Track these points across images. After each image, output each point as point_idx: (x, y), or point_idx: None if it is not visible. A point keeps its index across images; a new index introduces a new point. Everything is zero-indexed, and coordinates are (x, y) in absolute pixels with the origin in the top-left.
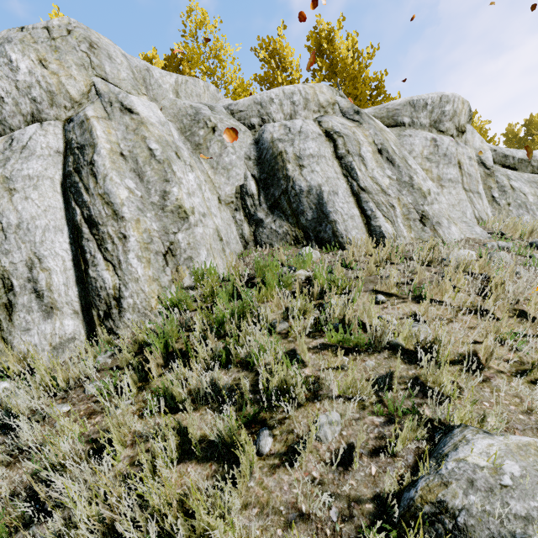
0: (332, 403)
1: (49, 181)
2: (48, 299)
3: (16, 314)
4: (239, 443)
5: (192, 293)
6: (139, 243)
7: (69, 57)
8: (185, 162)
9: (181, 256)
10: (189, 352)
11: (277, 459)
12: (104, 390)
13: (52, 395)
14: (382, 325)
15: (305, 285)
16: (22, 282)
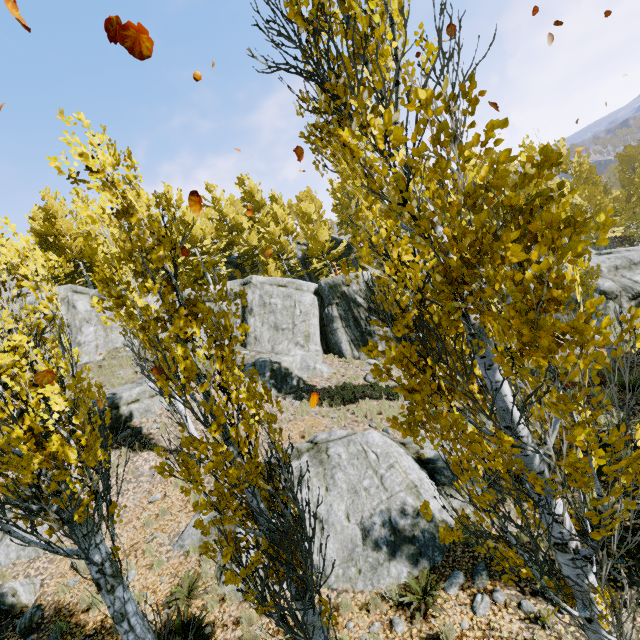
0: None
1: None
2: None
3: None
4: None
5: None
6: None
7: None
8: None
9: None
10: None
11: None
12: None
13: None
14: None
15: None
16: None
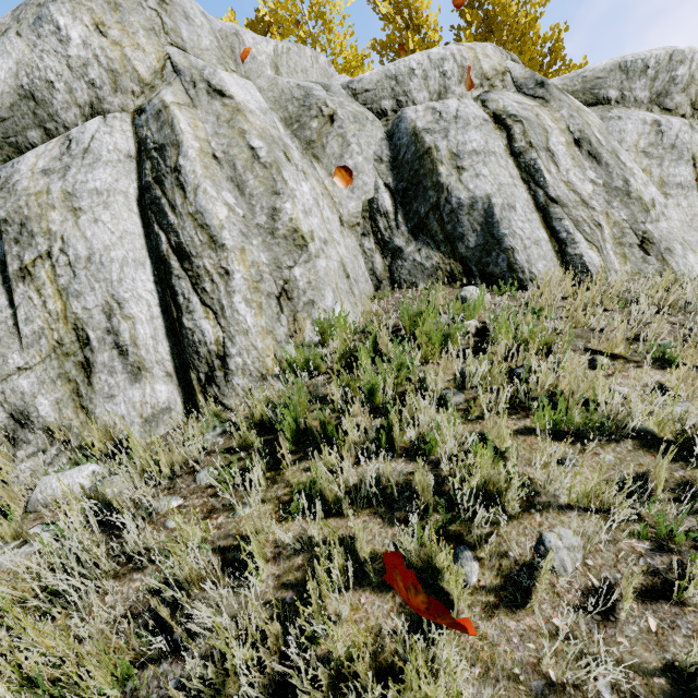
0: (560, 516)
1: (122, 197)
2: (134, 357)
3: (96, 376)
4: (437, 570)
5: (315, 351)
6: (246, 281)
7: (134, 18)
8: (296, 167)
9: (299, 300)
10: (330, 433)
11: (492, 595)
12: (229, 483)
13: (154, 483)
14: (624, 402)
15: (477, 341)
16: (100, 333)
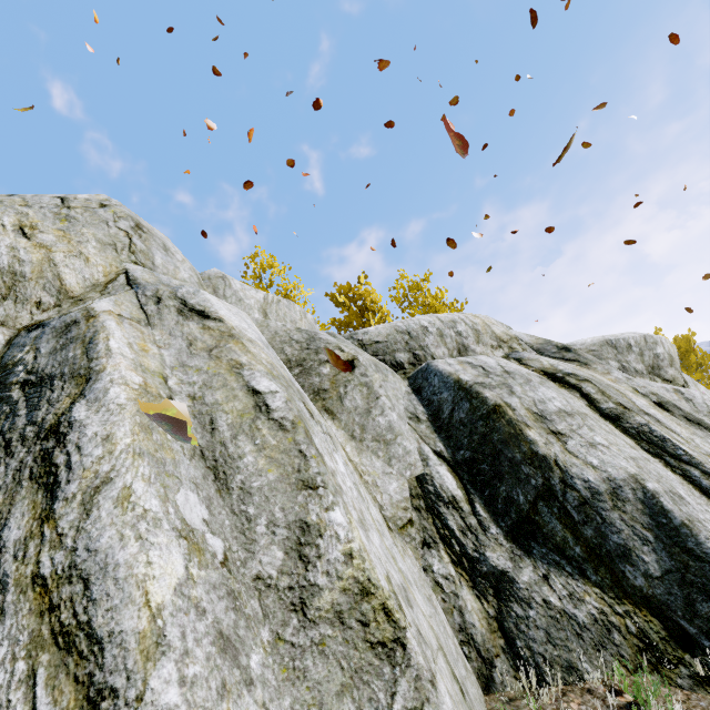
0: None
1: None
2: None
3: None
4: None
5: None
6: None
7: (88, 230)
8: (321, 426)
9: None
10: None
11: None
12: None
13: None
14: None
15: None
16: None
